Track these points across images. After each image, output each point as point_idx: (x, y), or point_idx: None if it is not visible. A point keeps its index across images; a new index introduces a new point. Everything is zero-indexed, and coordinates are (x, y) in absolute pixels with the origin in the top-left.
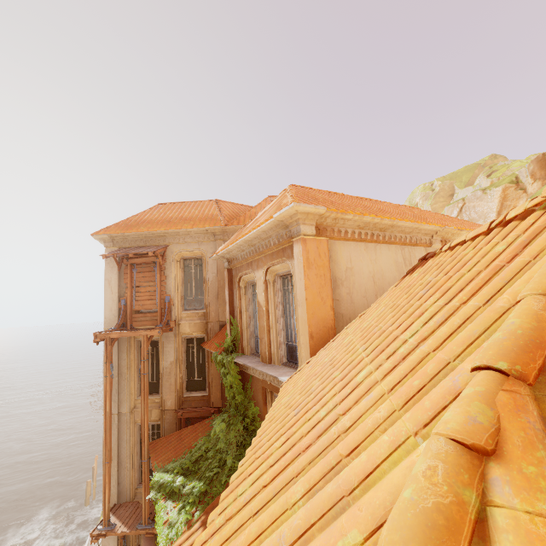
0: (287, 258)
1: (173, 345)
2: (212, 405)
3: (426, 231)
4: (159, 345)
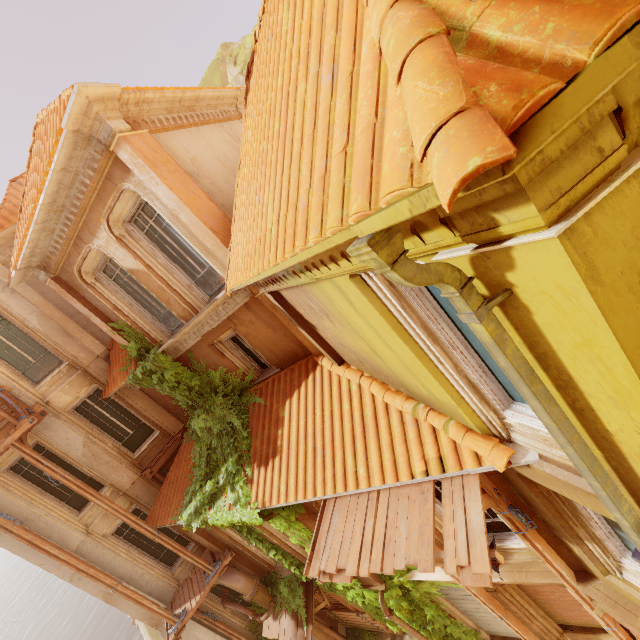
0: (121, 183)
1: (66, 428)
2: (175, 433)
3: (228, 101)
4: (47, 445)
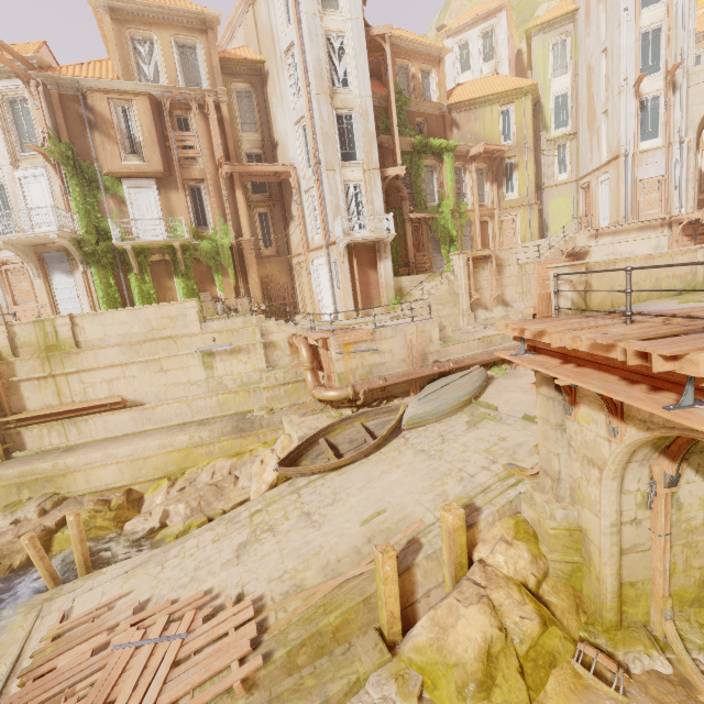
0: (434, 64)
1: None
2: None
3: None
4: None
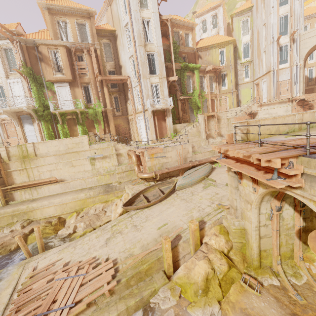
0: (190, 30)
1: None
2: None
3: None
4: None
